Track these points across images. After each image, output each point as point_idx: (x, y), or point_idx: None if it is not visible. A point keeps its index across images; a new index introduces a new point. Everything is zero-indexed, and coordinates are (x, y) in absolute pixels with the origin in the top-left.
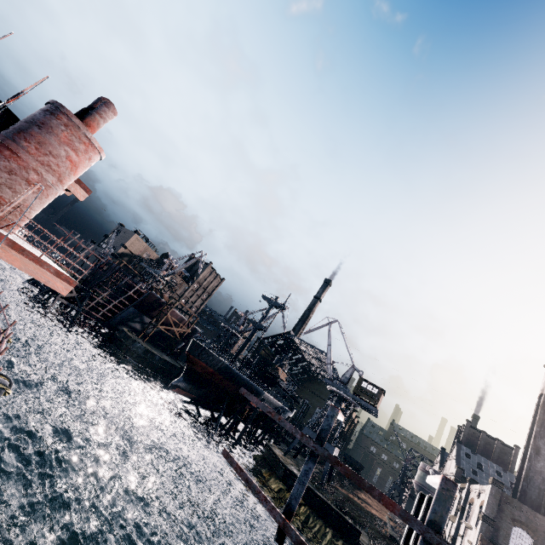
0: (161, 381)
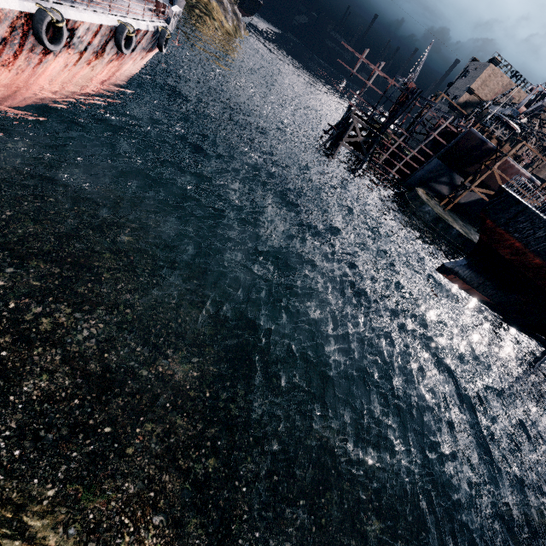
0: None
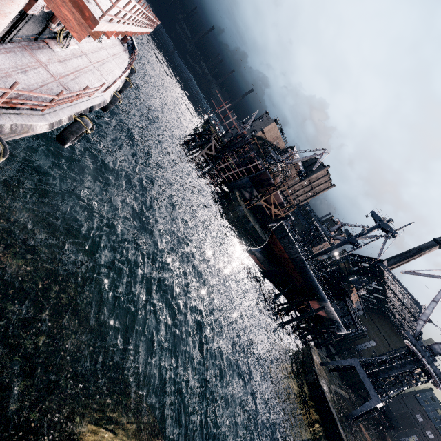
0: (247, 243)
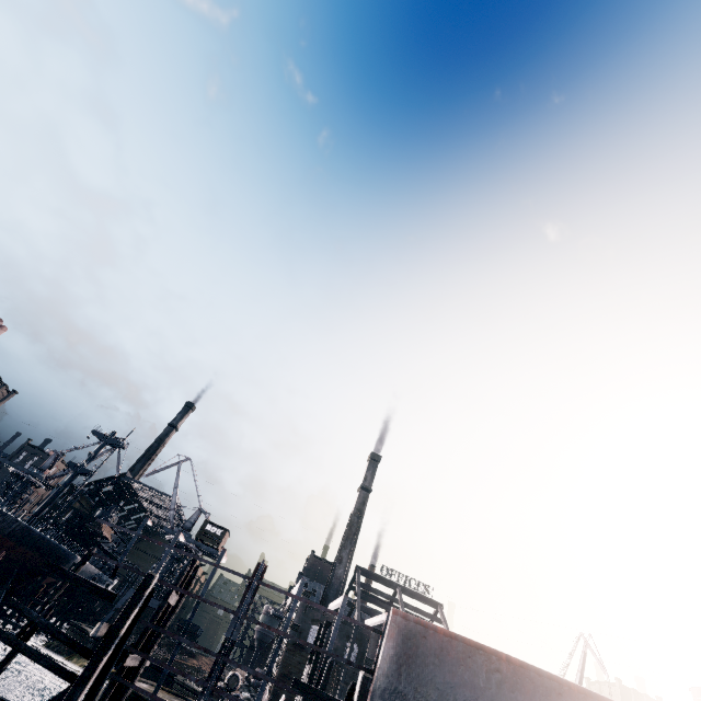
0: None
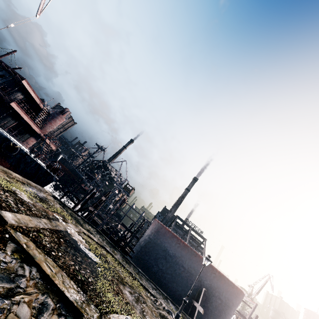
0: None
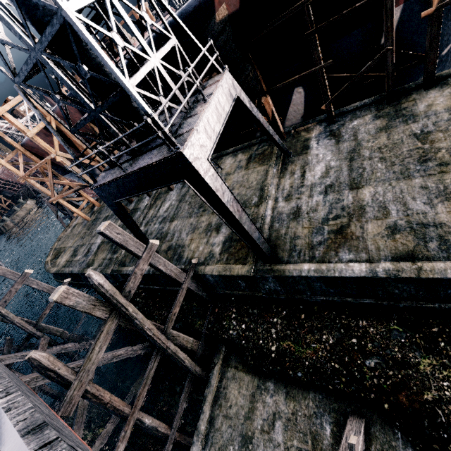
0: None
